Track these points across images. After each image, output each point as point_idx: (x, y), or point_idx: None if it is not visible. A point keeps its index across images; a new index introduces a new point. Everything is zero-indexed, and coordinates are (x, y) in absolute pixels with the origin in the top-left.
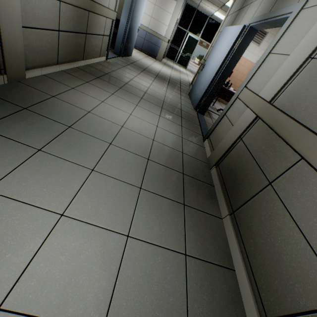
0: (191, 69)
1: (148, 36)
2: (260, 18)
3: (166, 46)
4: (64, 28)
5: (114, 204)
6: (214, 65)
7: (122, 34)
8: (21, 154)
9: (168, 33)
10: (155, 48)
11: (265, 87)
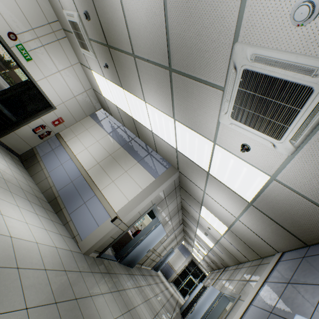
0: None
1: (167, 265)
2: (206, 284)
3: (175, 276)
4: (152, 259)
5: (158, 303)
6: (193, 295)
7: (159, 262)
8: (146, 283)
9: (178, 269)
10: (169, 274)
11: (198, 301)
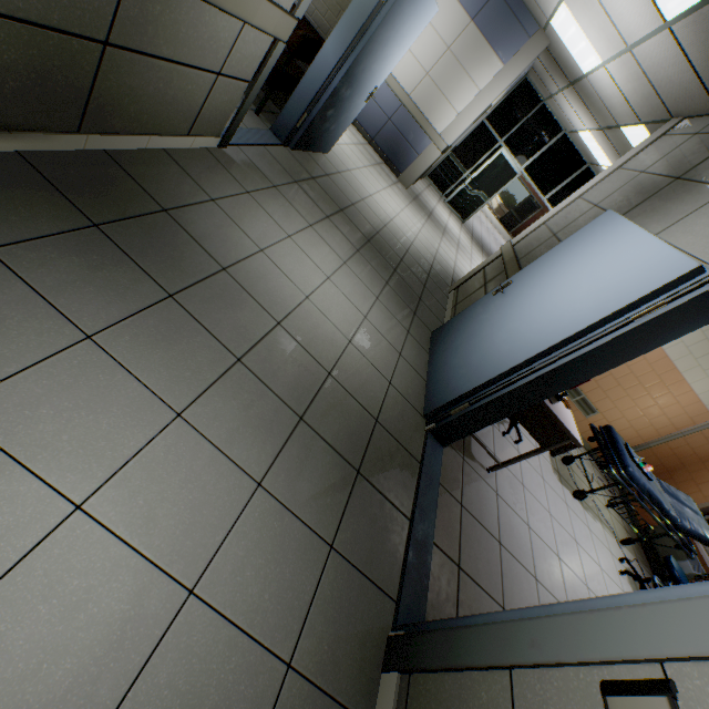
0: (475, 224)
1: (401, 116)
2: None
3: (434, 159)
4: None
5: None
6: (539, 318)
7: (312, 90)
8: None
9: (453, 131)
10: (407, 152)
11: None
